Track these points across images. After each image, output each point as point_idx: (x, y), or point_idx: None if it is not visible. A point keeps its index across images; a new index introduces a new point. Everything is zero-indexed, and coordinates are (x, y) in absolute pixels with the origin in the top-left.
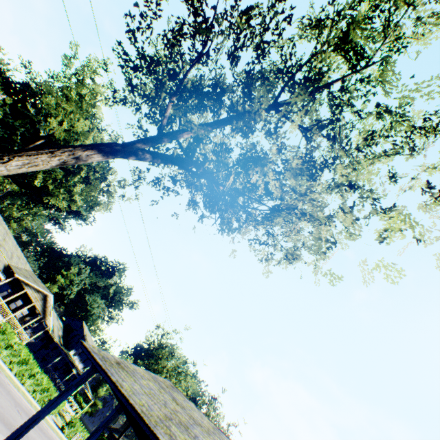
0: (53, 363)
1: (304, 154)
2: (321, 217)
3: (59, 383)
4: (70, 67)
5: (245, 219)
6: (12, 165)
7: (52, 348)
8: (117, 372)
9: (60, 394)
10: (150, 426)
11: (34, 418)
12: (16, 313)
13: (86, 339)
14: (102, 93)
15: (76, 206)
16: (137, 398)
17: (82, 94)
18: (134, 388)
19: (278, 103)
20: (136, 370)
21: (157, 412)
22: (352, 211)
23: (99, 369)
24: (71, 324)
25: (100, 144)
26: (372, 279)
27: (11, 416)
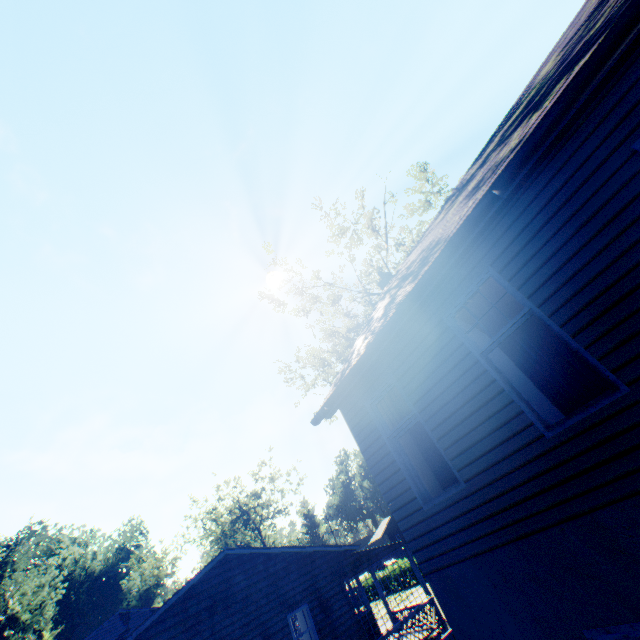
0: None
1: None
2: None
3: None
4: None
5: None
6: None
7: None
8: None
9: None
10: None
11: None
12: None
13: None
14: None
15: None
16: None
17: None
18: None
19: None
20: None
21: None
22: None
23: None
24: None
25: None
26: None
27: None
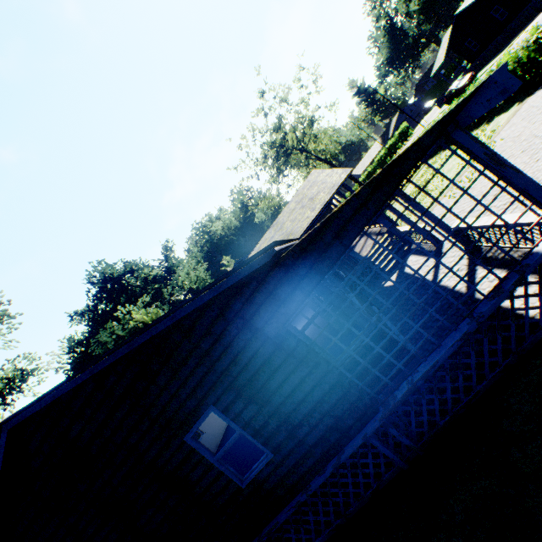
0: None
1: None
2: None
3: None
4: None
5: None
6: None
7: None
8: None
9: None
10: None
11: None
12: None
13: None
14: None
15: None
16: None
17: None
18: None
19: None
20: None
21: None
22: None
23: None
24: None
25: None
26: None
27: None
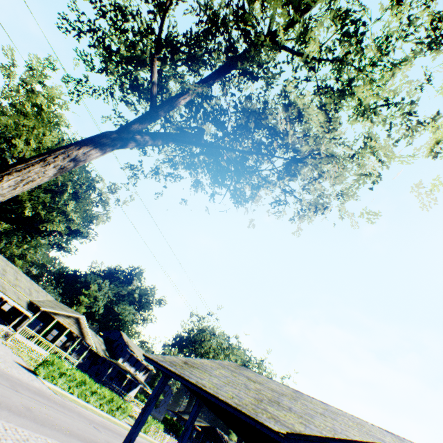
0: (107, 375)
1: (317, 86)
2: (349, 154)
3: (119, 390)
4: (13, 78)
5: (257, 184)
6: (4, 187)
7: (101, 362)
8: (191, 372)
9: (143, 410)
10: (253, 417)
11: (127, 441)
12: (55, 342)
13: (129, 345)
14: (59, 96)
15: (75, 225)
16: (223, 392)
17: (37, 104)
18: (214, 383)
19: (273, 32)
20: (203, 364)
21: (247, 398)
22: (389, 134)
23: (173, 376)
24: (110, 336)
25: (92, 137)
26: (434, 201)
27: (90, 434)
